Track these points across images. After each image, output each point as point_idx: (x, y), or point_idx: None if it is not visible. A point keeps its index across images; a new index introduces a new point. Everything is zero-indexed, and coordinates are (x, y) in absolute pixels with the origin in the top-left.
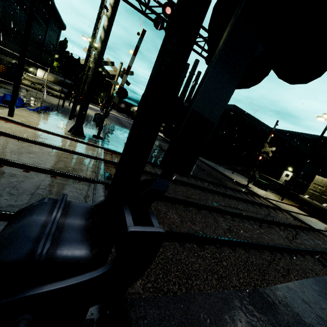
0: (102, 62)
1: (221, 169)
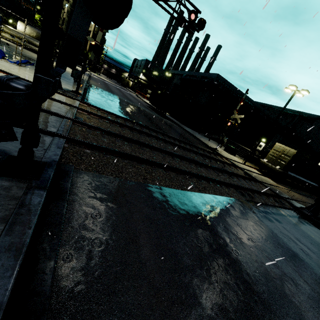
0: None
1: (198, 136)
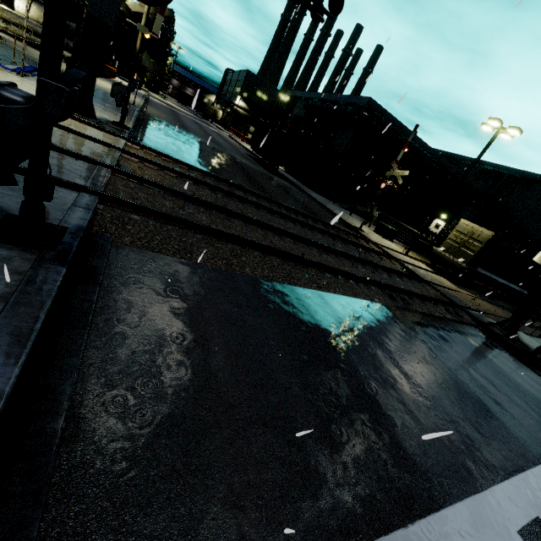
0: None
1: (332, 207)
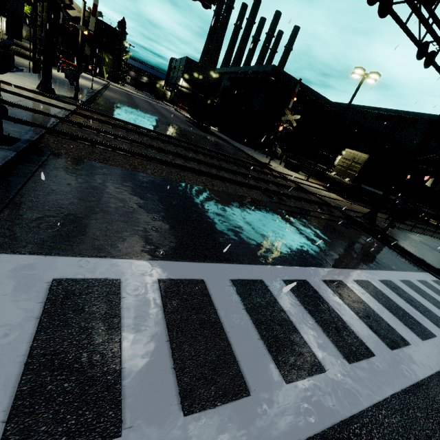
0: None
1: (251, 152)
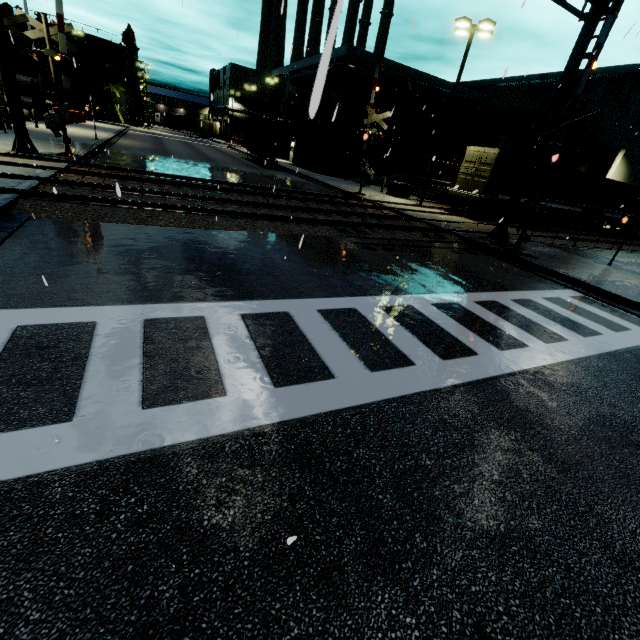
0: (7, 19)
1: (338, 183)
